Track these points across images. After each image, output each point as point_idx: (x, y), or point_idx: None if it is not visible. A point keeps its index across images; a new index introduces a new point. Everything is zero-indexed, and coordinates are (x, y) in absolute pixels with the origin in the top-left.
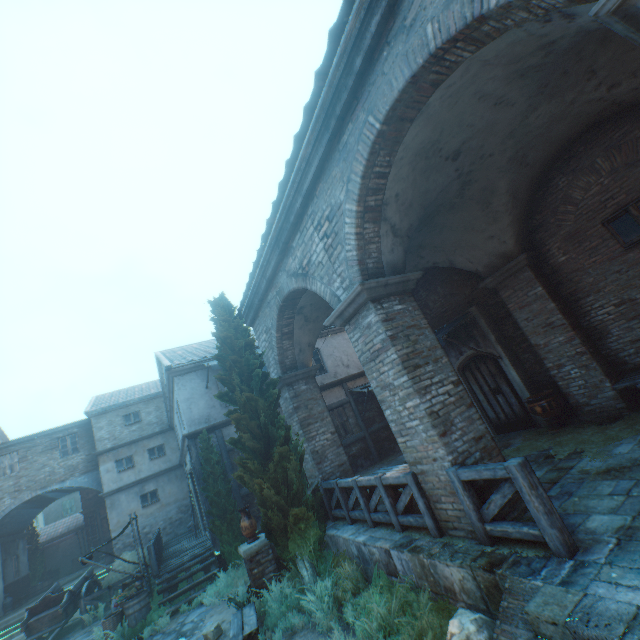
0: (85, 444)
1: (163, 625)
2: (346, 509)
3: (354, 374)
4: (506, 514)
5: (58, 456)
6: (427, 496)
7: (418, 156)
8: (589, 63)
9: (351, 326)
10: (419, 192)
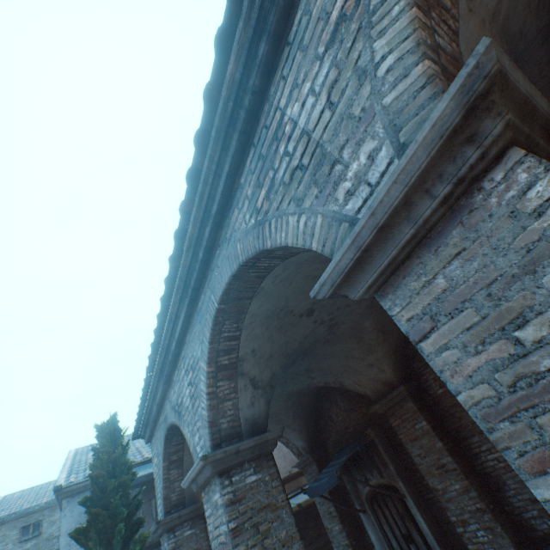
0: None
1: None
2: None
3: None
4: None
5: None
6: None
7: (269, 318)
8: None
9: (205, 495)
10: (279, 344)
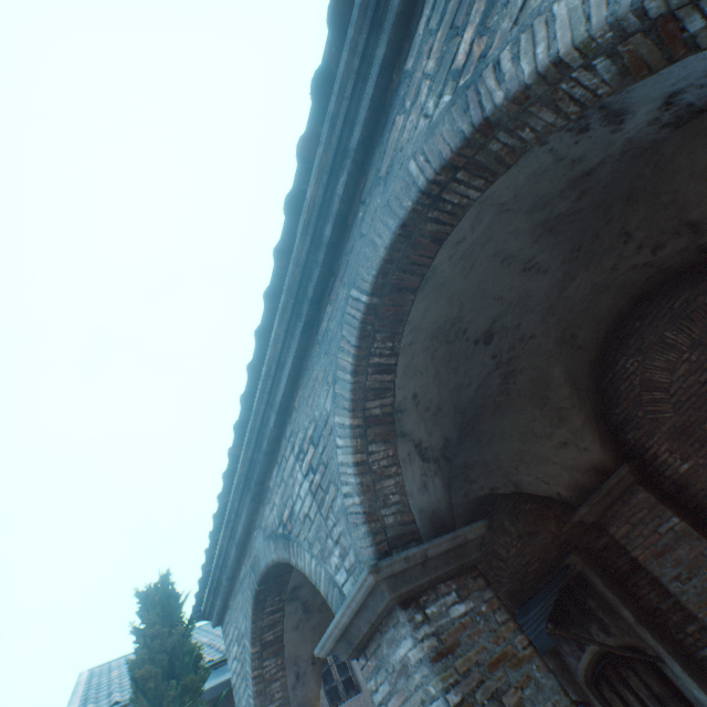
0: None
1: None
2: None
3: None
4: None
5: None
6: None
7: (435, 339)
8: (620, 224)
9: (369, 660)
10: (448, 389)
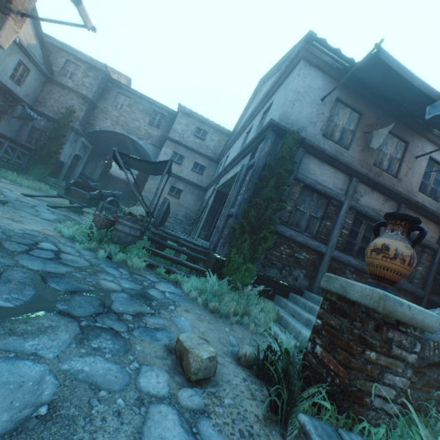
0: (164, 127)
1: (134, 266)
2: None
3: None
4: None
5: (147, 121)
6: None
7: None
8: None
9: None
10: None
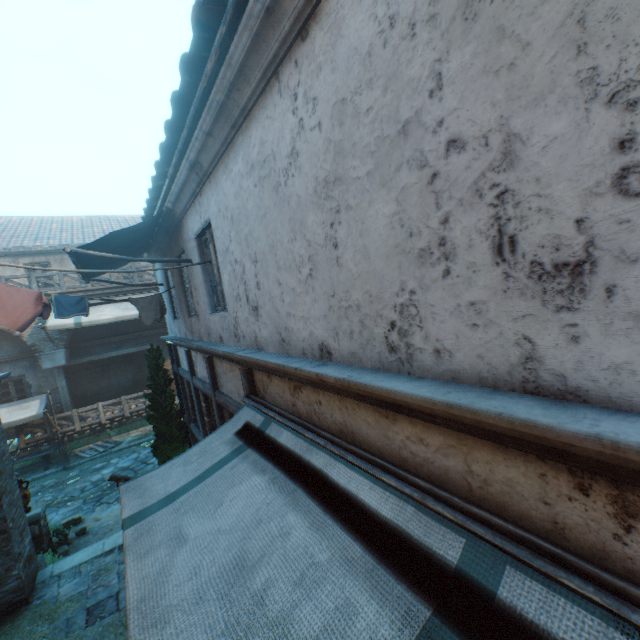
0: None
1: None
2: None
3: (244, 358)
4: None
5: None
6: None
7: None
8: None
9: None
10: None
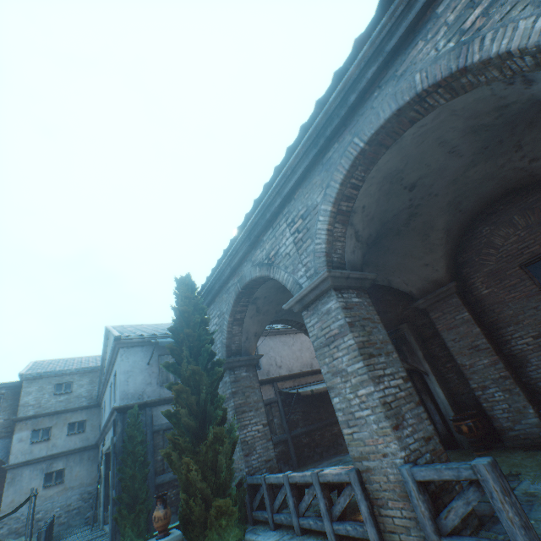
0: (7, 407)
1: None
2: (270, 510)
3: (285, 375)
4: (459, 530)
5: None
6: (371, 499)
7: (385, 179)
8: (518, 139)
9: (309, 311)
10: (380, 209)
